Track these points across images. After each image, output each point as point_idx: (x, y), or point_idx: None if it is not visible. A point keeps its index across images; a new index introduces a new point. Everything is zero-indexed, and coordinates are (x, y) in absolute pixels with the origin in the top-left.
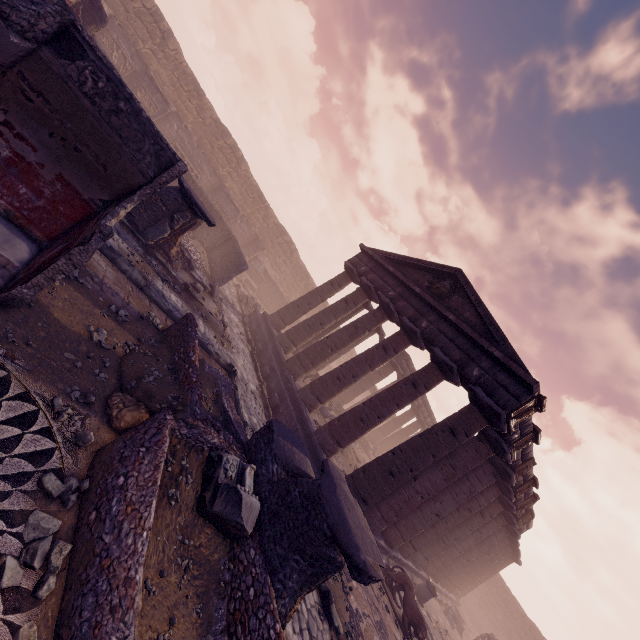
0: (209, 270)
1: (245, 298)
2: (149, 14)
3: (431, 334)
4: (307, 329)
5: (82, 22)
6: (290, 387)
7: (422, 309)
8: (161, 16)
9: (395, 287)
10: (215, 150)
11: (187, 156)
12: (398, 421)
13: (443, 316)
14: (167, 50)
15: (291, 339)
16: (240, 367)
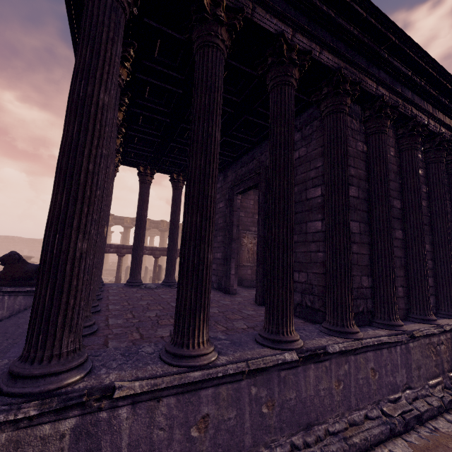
0: None
1: None
2: (5, 239)
3: None
4: None
5: None
6: None
7: None
8: (7, 236)
9: None
10: None
11: None
12: None
13: None
14: (17, 241)
15: None
16: None
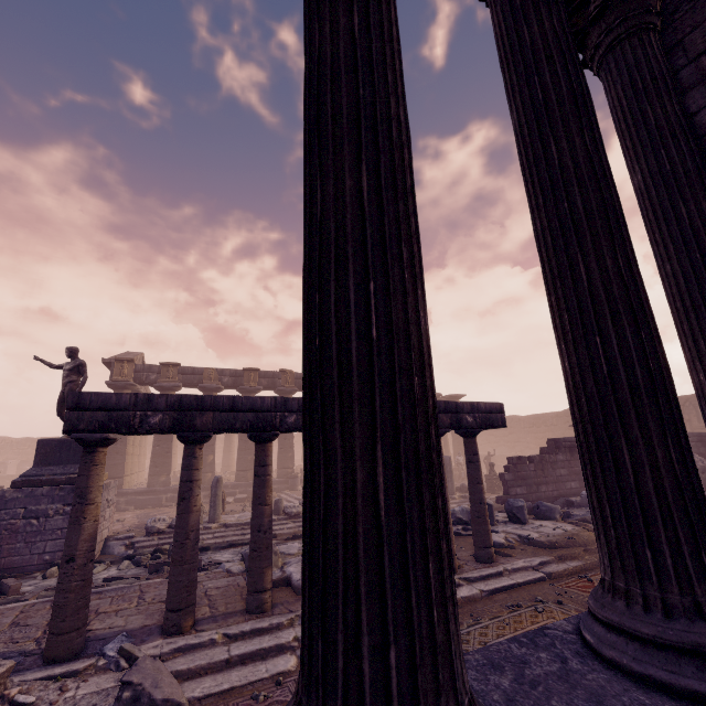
0: None
1: None
2: None
3: None
4: None
5: None
6: None
7: None
8: None
9: None
10: None
11: None
12: None
13: None
14: None
15: None
16: None
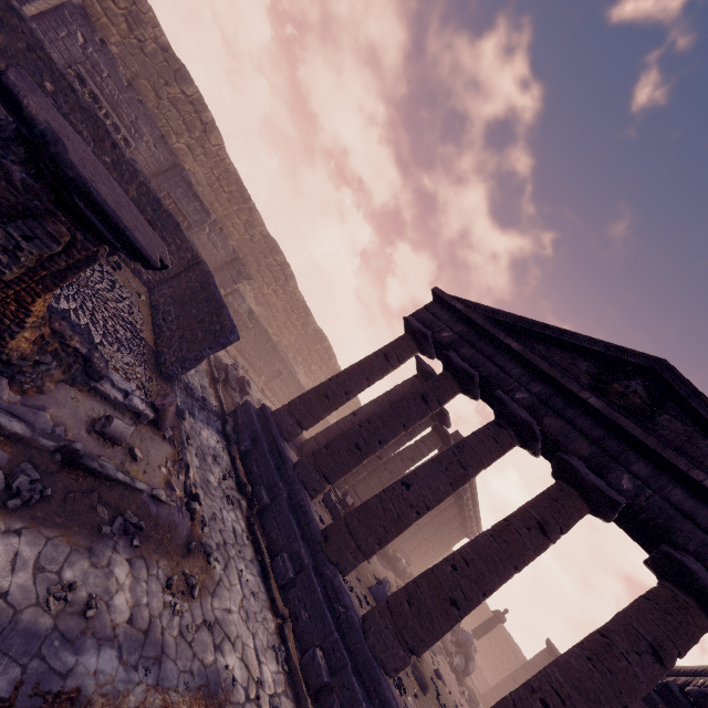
0: (152, 334)
1: (223, 370)
2: None
3: (656, 513)
4: (355, 453)
5: None
6: (344, 617)
7: (607, 442)
8: None
9: (526, 382)
10: (164, 103)
11: (107, 102)
12: (436, 519)
13: (678, 474)
14: None
15: (324, 474)
16: (237, 626)
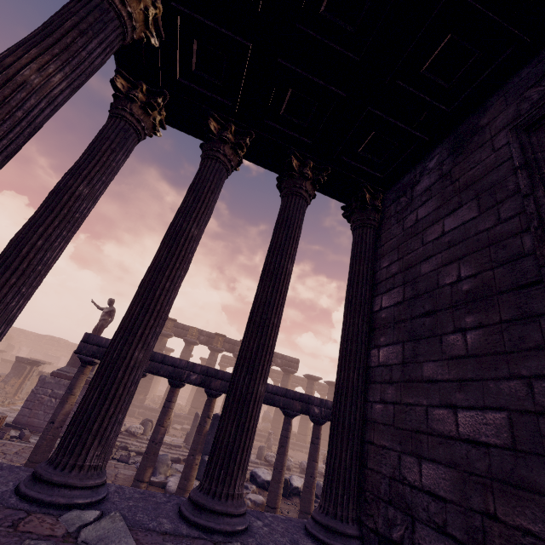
0: None
1: None
2: (49, 340)
3: None
4: None
5: (7, 353)
6: None
7: None
8: (54, 337)
9: None
10: None
11: None
12: None
13: None
14: (61, 345)
15: None
16: None
